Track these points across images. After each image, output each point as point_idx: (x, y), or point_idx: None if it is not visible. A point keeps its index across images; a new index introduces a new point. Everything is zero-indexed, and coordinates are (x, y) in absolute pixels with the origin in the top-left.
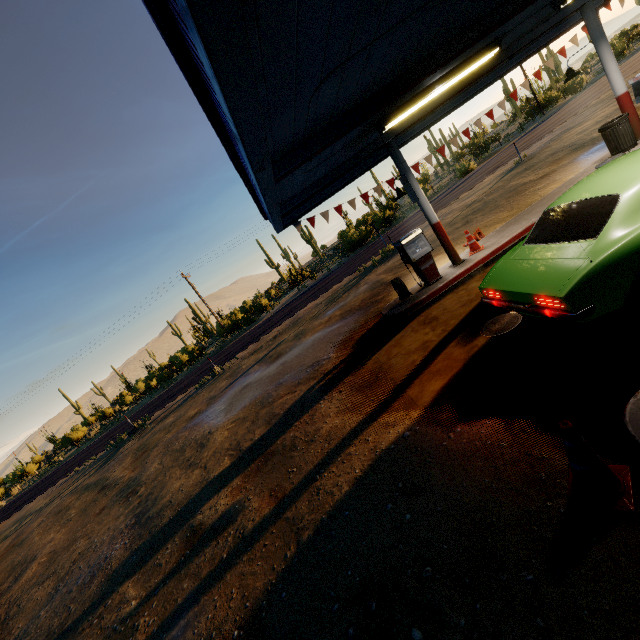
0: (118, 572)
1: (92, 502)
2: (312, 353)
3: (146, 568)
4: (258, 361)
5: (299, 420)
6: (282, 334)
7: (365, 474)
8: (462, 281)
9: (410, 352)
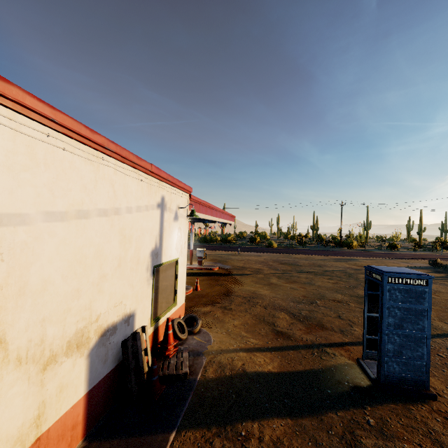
0: None
1: None
2: None
3: None
4: None
5: None
6: None
7: None
8: None
9: None
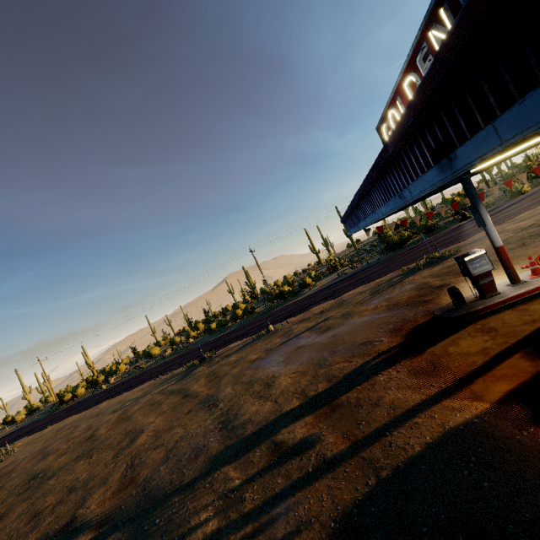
0: (218, 457)
1: (179, 403)
2: (362, 333)
3: (241, 461)
4: (308, 329)
5: (360, 385)
6: (328, 311)
7: (436, 442)
8: (522, 301)
9: (468, 353)
